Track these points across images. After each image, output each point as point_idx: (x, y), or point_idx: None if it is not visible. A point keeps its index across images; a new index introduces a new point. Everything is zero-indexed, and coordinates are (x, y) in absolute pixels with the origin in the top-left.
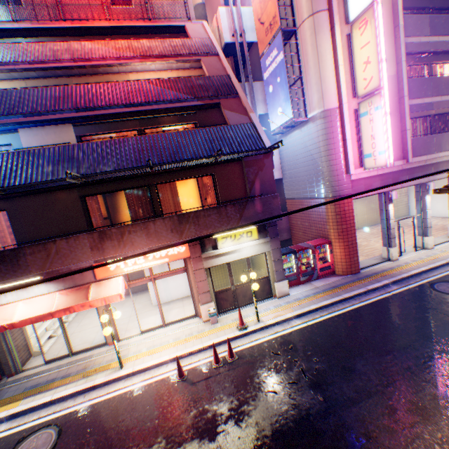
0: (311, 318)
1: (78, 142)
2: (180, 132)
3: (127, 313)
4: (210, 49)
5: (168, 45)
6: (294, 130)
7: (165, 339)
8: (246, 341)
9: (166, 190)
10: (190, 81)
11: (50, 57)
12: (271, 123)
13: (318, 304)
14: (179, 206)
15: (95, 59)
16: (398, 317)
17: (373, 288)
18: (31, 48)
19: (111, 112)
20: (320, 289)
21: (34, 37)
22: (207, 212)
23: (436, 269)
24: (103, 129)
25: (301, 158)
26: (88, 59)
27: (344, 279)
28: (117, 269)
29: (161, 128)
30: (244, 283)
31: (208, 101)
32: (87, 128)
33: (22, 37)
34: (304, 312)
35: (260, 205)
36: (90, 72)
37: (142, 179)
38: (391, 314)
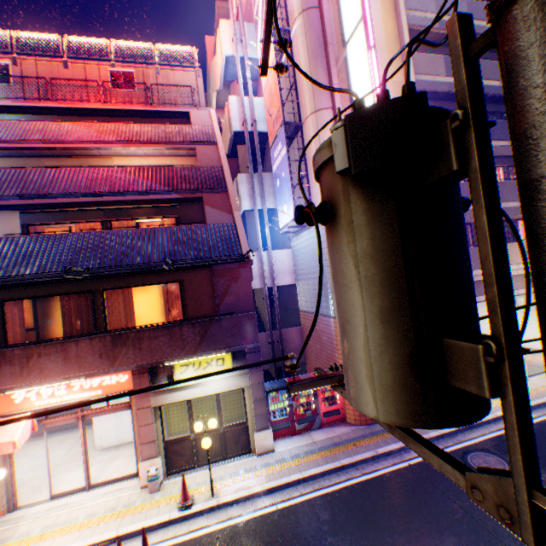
0: (286, 497)
1: (6, 234)
2: (140, 230)
3: (57, 458)
4: (209, 137)
5: (162, 130)
6: (304, 230)
7: (74, 514)
8: (182, 530)
9: (118, 297)
10: (174, 170)
11: (18, 136)
12: (280, 220)
13: (302, 473)
14: (133, 318)
15: (69, 142)
16: (402, 509)
17: (386, 452)
18: (0, 126)
19: (64, 201)
20: (317, 445)
21: (16, 114)
22: (154, 333)
23: (478, 427)
24: (58, 218)
25: (310, 264)
26: (61, 141)
27: (354, 432)
28: (25, 401)
29: (133, 220)
30: (210, 429)
31: (188, 194)
32: (38, 215)
33: (3, 113)
34: (279, 485)
35: (230, 326)
36: (66, 154)
37: (84, 282)
38: (394, 502)
